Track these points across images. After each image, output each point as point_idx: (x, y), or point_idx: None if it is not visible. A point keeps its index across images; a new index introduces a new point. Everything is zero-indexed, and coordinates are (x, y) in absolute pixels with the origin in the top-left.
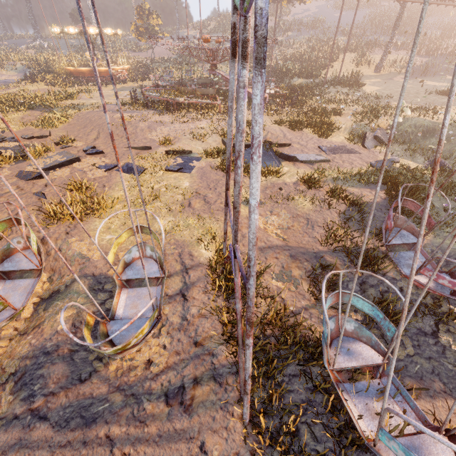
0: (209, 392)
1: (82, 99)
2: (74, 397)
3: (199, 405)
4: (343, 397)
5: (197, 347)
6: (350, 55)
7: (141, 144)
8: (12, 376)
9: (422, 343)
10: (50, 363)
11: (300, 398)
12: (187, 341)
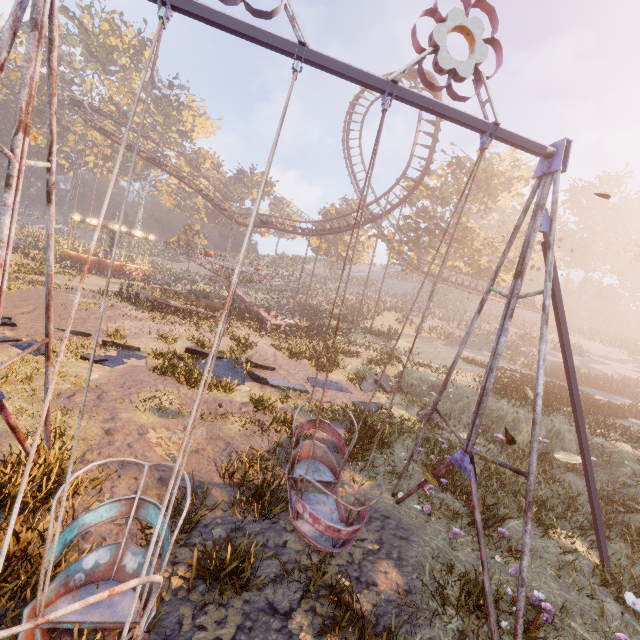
0: None
1: (56, 279)
2: None
3: None
4: None
5: None
6: (396, 314)
7: (81, 330)
8: None
9: (258, 625)
10: None
11: None
12: None
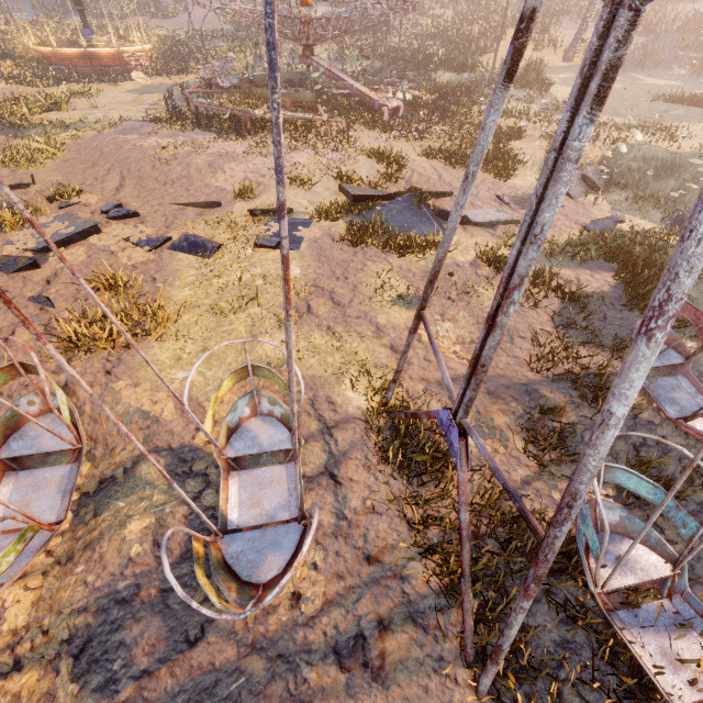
0: (410, 645)
1: (77, 110)
2: (185, 675)
3: (397, 668)
4: (625, 638)
5: (372, 565)
6: None
7: (202, 198)
8: (65, 645)
9: None
10: (133, 620)
11: (551, 639)
12: (352, 555)
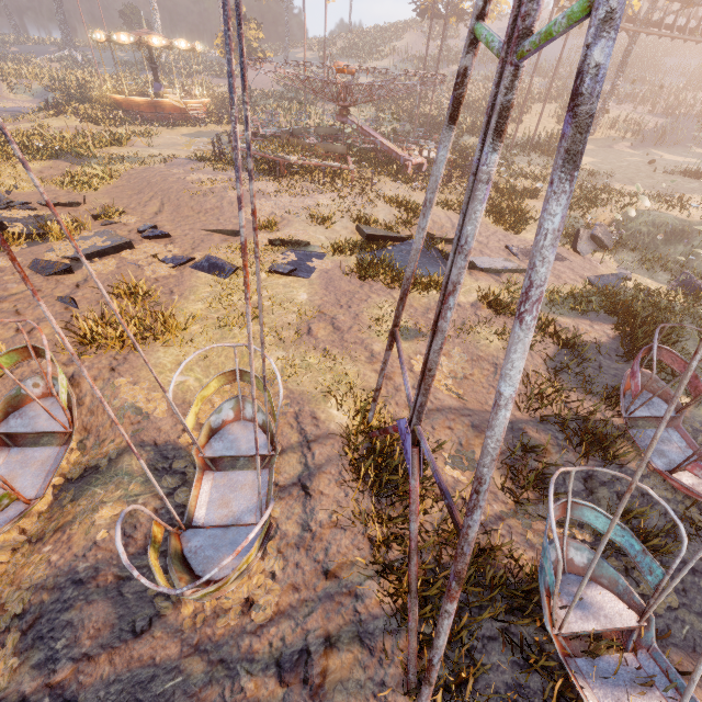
0: (353, 665)
1: (135, 147)
2: (124, 665)
3: (337, 688)
4: (579, 687)
5: (329, 580)
6: (549, 107)
7: (229, 227)
8: (17, 620)
9: (689, 587)
10: (85, 601)
11: (503, 680)
12: (310, 568)
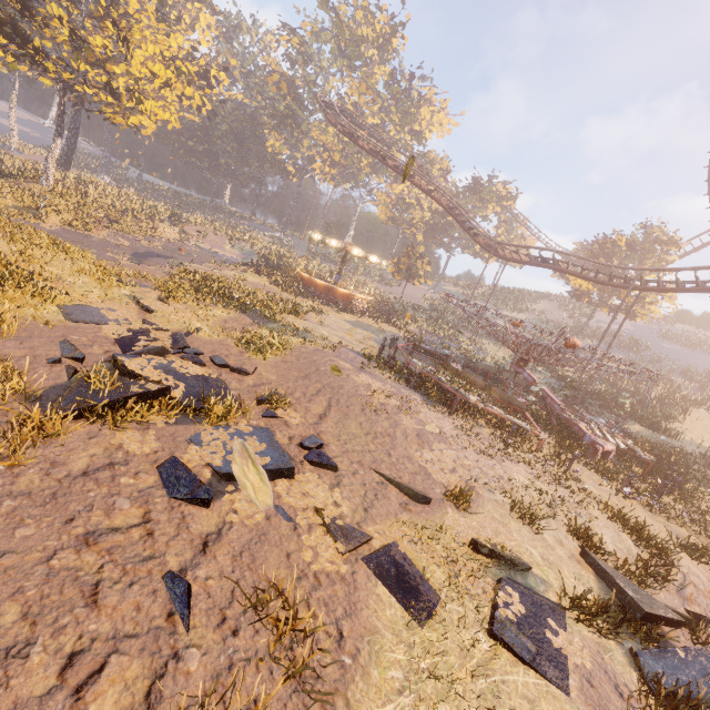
0: None
1: (308, 321)
2: None
3: None
4: None
5: None
6: (709, 415)
7: (406, 476)
8: None
9: None
10: None
11: None
12: None
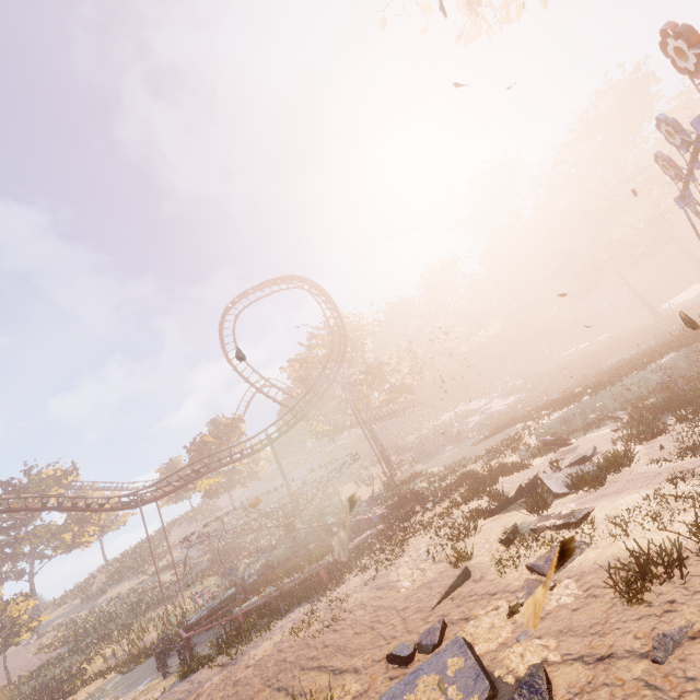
0: None
1: None
2: None
3: None
4: None
5: None
6: (346, 487)
7: (437, 589)
8: None
9: None
10: None
11: None
12: None
